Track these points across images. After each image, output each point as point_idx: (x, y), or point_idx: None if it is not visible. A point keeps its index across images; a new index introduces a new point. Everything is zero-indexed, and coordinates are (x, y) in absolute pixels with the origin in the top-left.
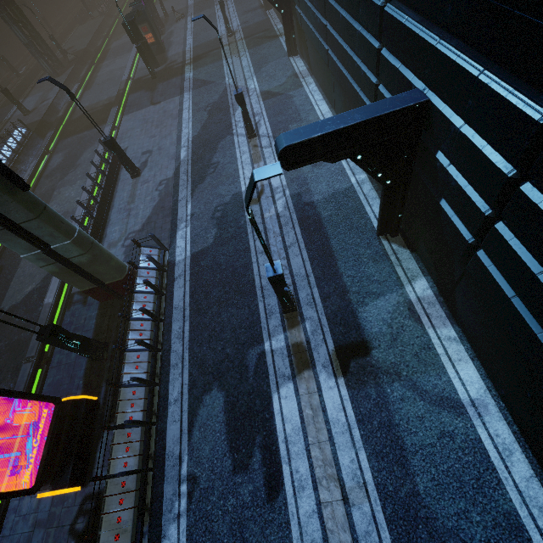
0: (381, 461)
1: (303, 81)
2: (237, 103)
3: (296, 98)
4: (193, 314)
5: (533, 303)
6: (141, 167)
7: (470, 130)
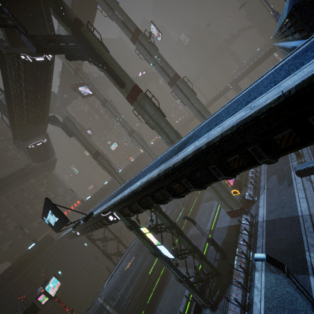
0: None
1: None
2: None
3: None
4: (267, 165)
5: None
6: None
7: None
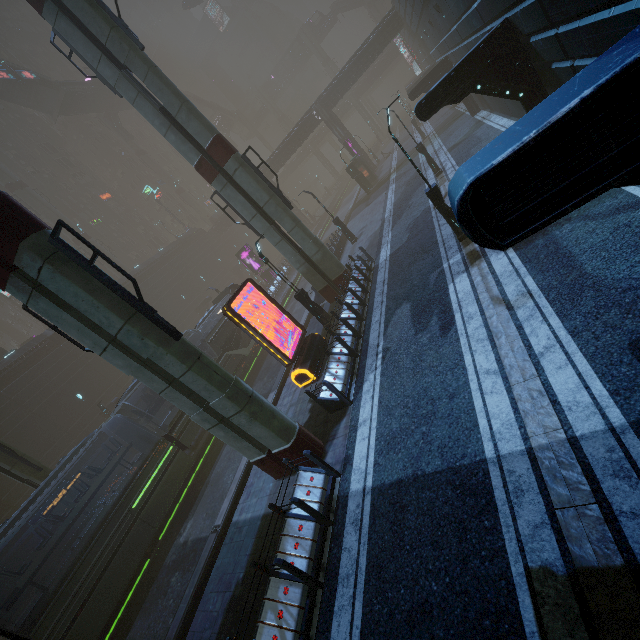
0: (546, 273)
1: (484, 121)
2: (428, 167)
3: (478, 133)
4: (390, 279)
5: (592, 45)
6: (358, 237)
7: (522, 4)
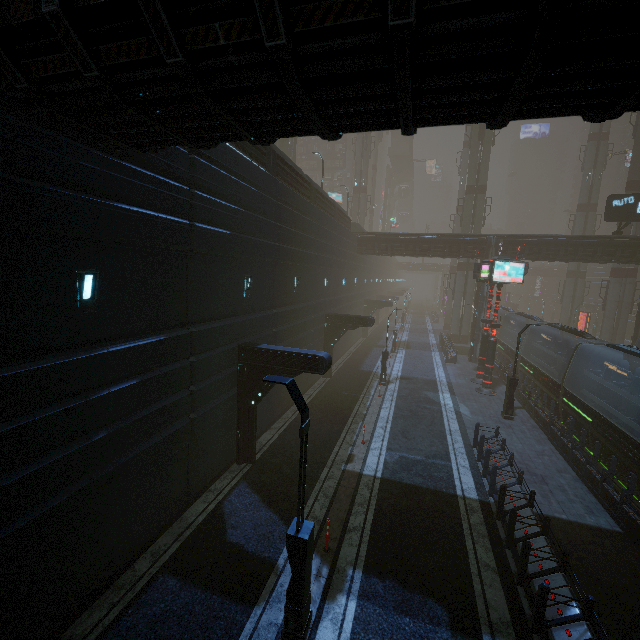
0: None
1: None
2: None
3: None
4: None
5: None
6: None
7: None
